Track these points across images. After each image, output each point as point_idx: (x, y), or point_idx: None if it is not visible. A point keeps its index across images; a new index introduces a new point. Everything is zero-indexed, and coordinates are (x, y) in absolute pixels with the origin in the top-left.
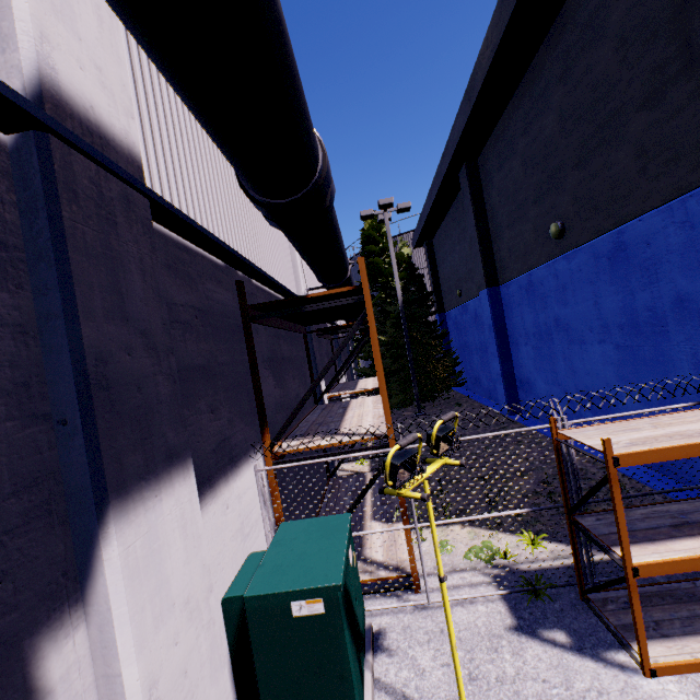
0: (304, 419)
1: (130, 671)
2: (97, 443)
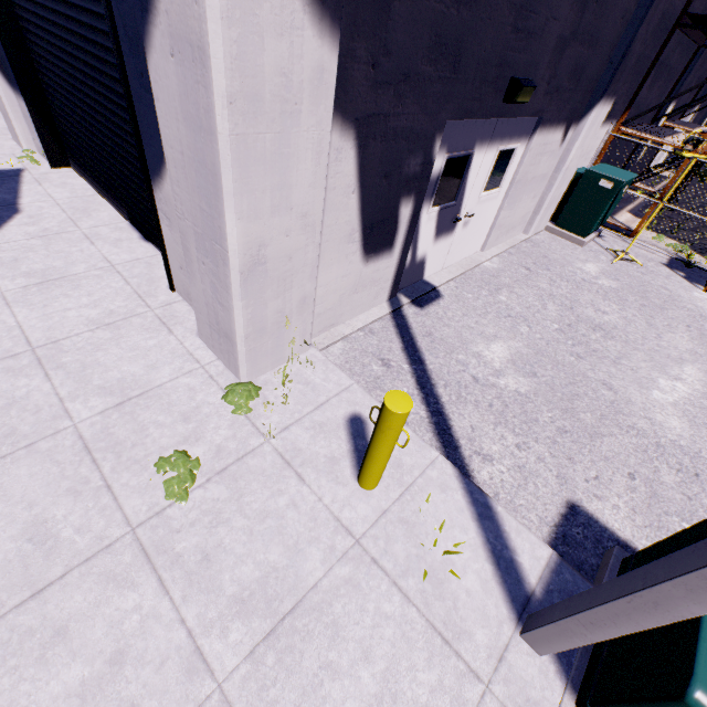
0: (639, 126)
1: (573, 152)
2: (614, 76)
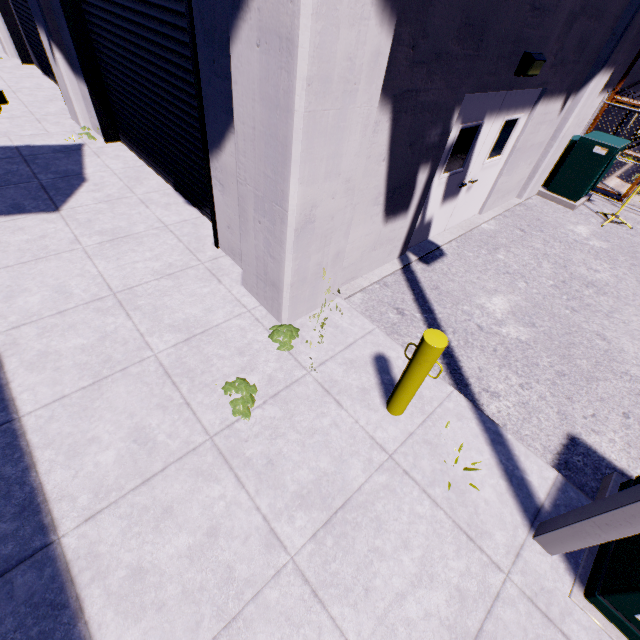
0: (632, 94)
1: (570, 120)
2: (616, 46)
